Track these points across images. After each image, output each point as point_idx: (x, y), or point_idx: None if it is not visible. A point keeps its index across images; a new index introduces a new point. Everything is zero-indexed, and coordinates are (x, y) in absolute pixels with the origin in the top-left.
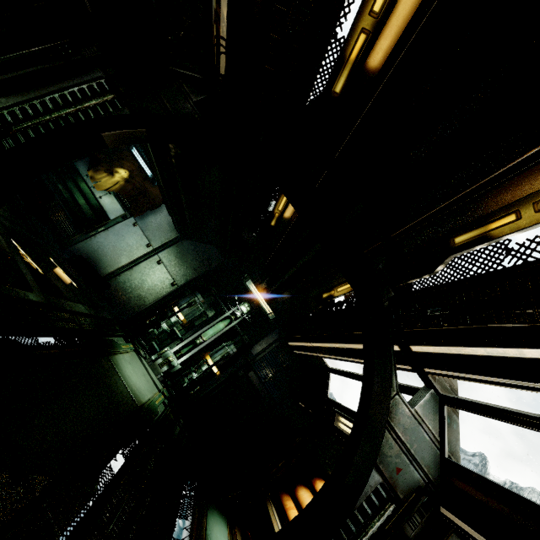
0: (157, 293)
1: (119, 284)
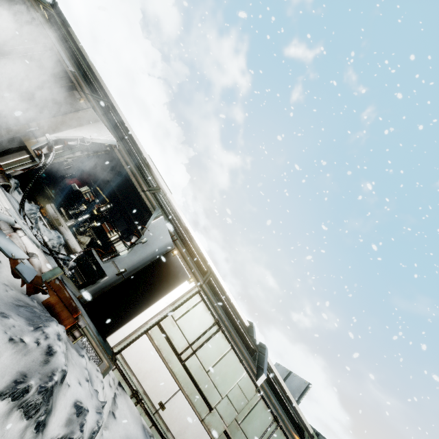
0: None
1: None
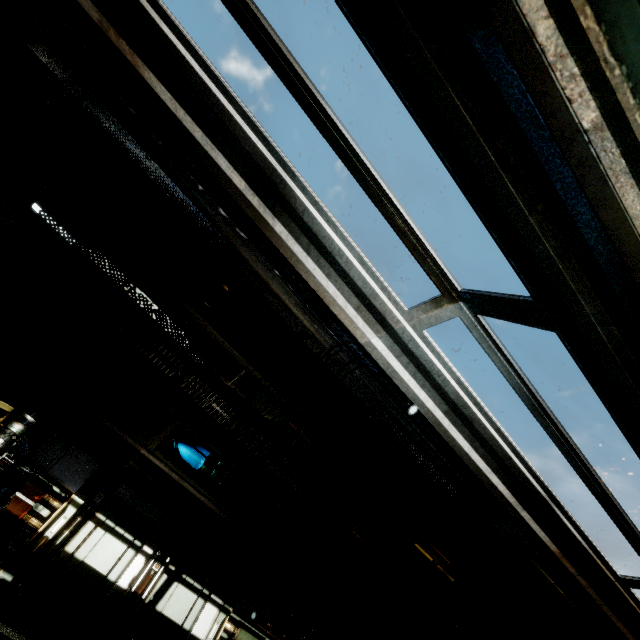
0: None
1: None
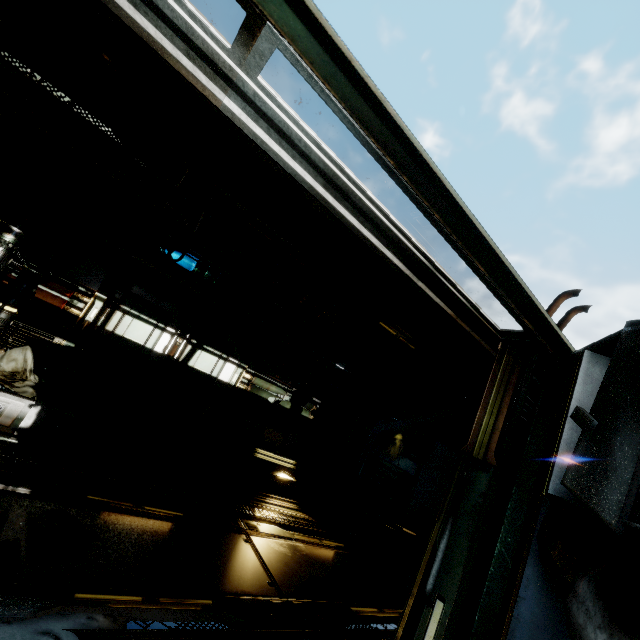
0: None
1: None
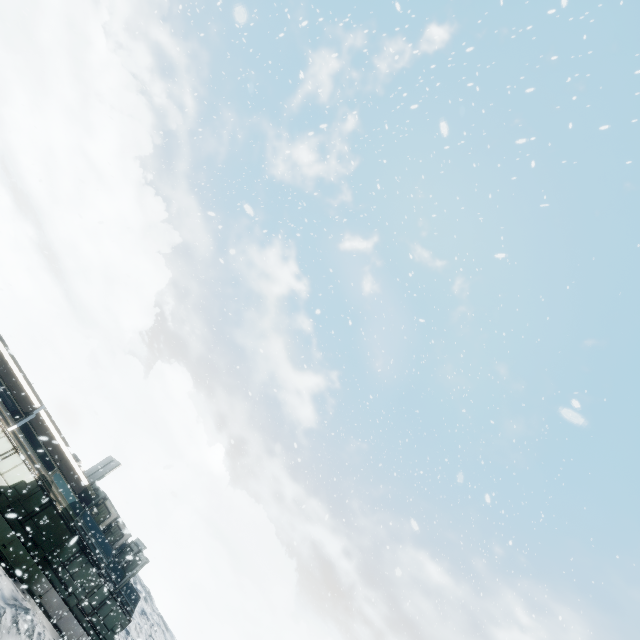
0: None
1: None
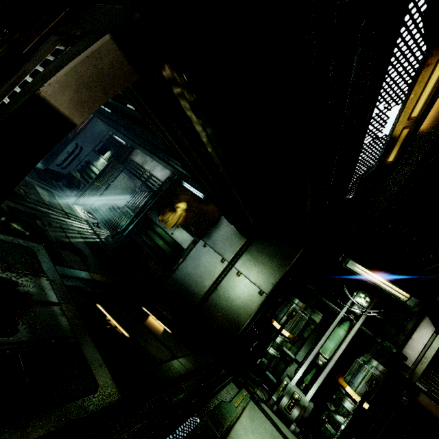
0: (248, 308)
1: (210, 310)
